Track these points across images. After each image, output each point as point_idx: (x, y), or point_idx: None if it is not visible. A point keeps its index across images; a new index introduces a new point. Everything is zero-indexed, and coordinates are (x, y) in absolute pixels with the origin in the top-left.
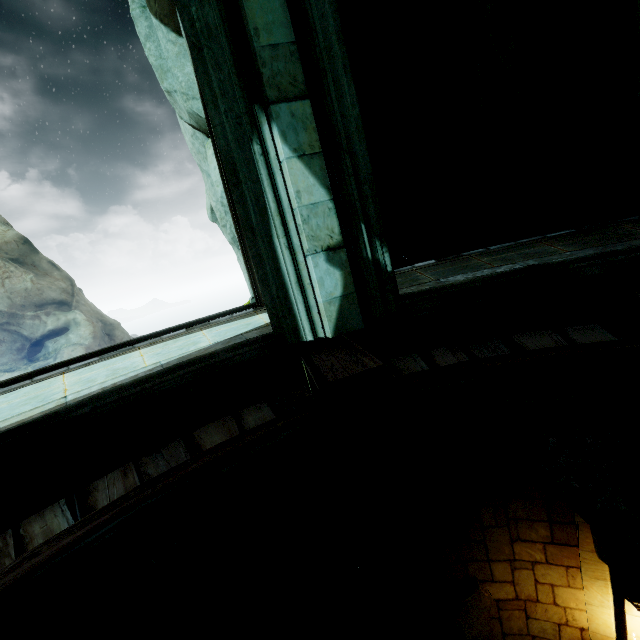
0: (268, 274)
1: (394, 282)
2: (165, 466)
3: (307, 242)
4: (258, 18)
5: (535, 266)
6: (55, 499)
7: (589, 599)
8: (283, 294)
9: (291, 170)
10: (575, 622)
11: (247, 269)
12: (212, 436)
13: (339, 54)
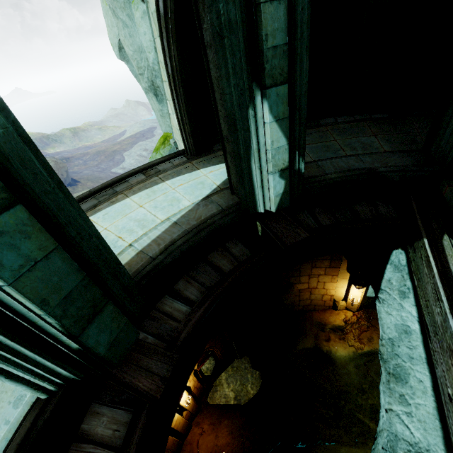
0: (245, 181)
1: (303, 177)
2: (208, 278)
3: (272, 168)
4: (269, 26)
5: (372, 171)
6: (163, 296)
7: (338, 285)
8: (252, 191)
9: (271, 129)
10: (330, 293)
11: (180, 129)
12: (220, 261)
13: (306, 39)
